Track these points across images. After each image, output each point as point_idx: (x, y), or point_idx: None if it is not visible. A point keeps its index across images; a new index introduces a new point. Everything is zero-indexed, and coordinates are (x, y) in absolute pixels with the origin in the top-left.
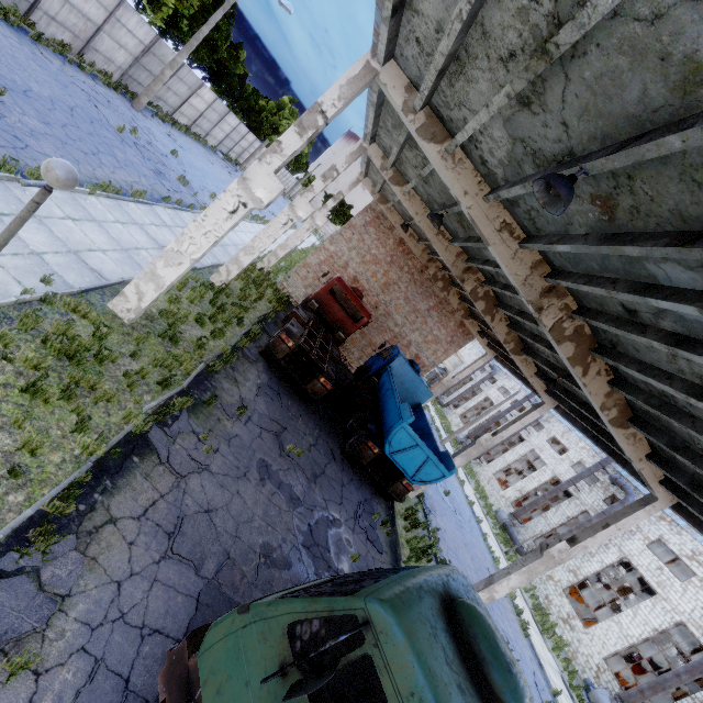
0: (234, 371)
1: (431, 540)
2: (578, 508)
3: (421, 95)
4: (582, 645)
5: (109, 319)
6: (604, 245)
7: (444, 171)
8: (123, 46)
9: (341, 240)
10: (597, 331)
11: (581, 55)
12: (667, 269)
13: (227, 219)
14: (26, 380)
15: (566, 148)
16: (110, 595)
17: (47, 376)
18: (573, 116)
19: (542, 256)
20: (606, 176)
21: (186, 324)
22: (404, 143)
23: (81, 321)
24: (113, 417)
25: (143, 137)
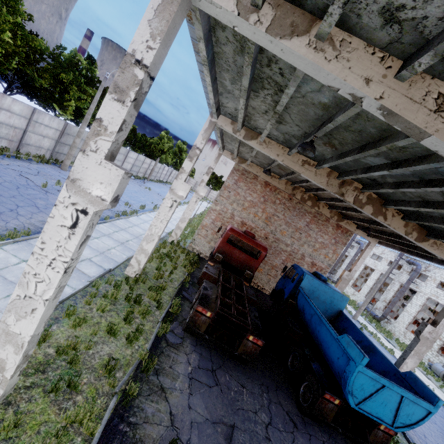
0: (159, 376)
1: None
2: None
3: None
4: None
5: None
6: None
7: (325, 66)
8: (45, 136)
9: (222, 199)
10: None
11: None
12: None
13: (69, 236)
14: None
15: None
16: None
17: None
18: None
19: None
20: None
21: (95, 344)
22: (249, 89)
23: None
24: None
25: None
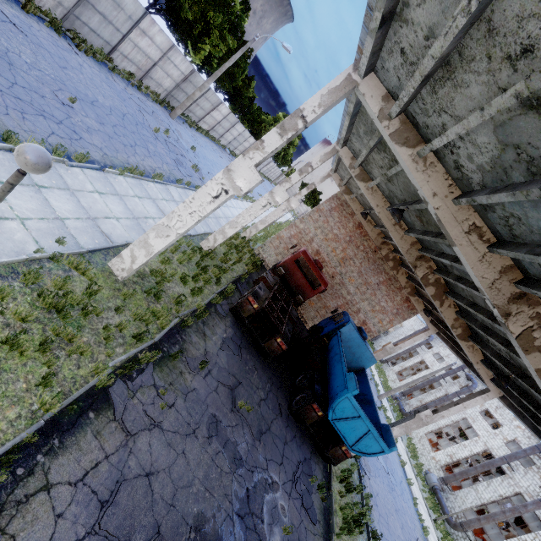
0: (204, 325)
1: (363, 507)
2: (511, 488)
3: (399, 102)
4: None
5: (105, 275)
6: None
7: (414, 173)
8: (170, 76)
9: (309, 220)
10: None
11: None
12: None
13: (211, 202)
14: (11, 331)
15: None
16: None
17: (25, 332)
18: None
19: (512, 261)
20: None
21: (171, 282)
22: (374, 146)
23: (80, 277)
24: (82, 370)
25: (172, 136)
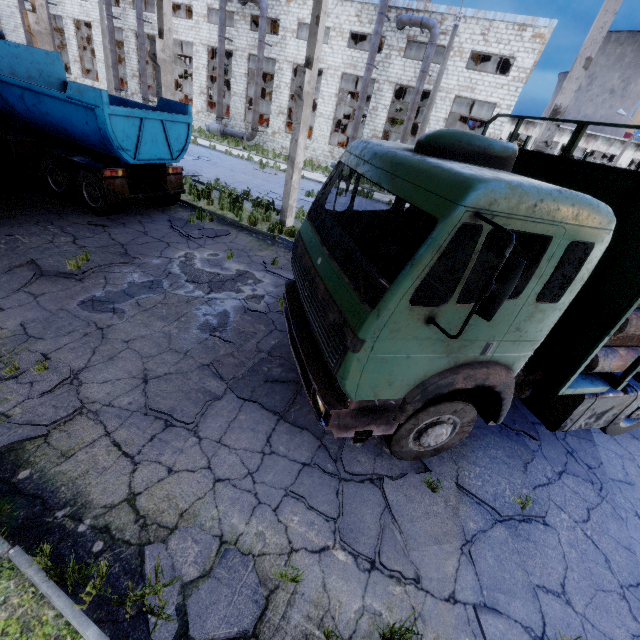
0: None
1: (225, 192)
2: (244, 58)
3: None
4: (317, 151)
5: None
6: None
7: None
8: None
9: None
10: None
11: None
12: None
13: None
14: None
15: None
16: (228, 490)
17: None
18: None
19: None
20: None
21: None
22: None
23: None
24: None
25: None
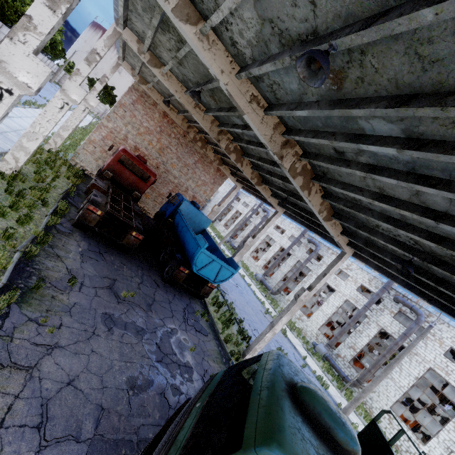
0: (53, 249)
1: (230, 311)
2: (295, 260)
3: None
4: (308, 327)
5: None
6: (336, 109)
7: (202, 52)
8: None
9: (116, 117)
10: (314, 166)
11: None
12: (374, 123)
13: None
14: None
15: (311, 27)
16: None
17: None
18: None
19: (278, 119)
20: (343, 52)
21: None
22: (157, 26)
23: None
24: None
25: None
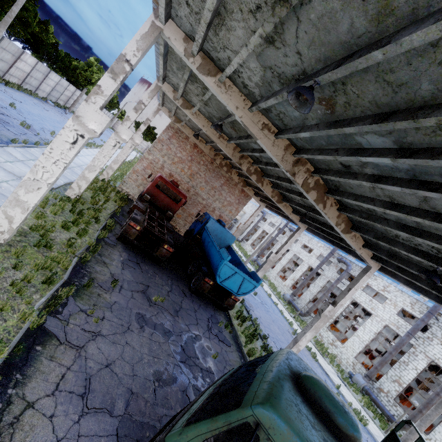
0: (101, 257)
1: (255, 326)
2: (325, 280)
3: (196, 43)
4: (343, 354)
5: None
6: (331, 129)
7: (220, 95)
8: None
9: (155, 150)
10: (326, 181)
11: (307, 2)
12: (368, 138)
13: (70, 148)
14: None
15: (300, 70)
16: None
17: None
18: (304, 47)
19: (289, 141)
20: (328, 85)
21: (55, 232)
22: (188, 79)
23: None
24: (10, 321)
25: None
